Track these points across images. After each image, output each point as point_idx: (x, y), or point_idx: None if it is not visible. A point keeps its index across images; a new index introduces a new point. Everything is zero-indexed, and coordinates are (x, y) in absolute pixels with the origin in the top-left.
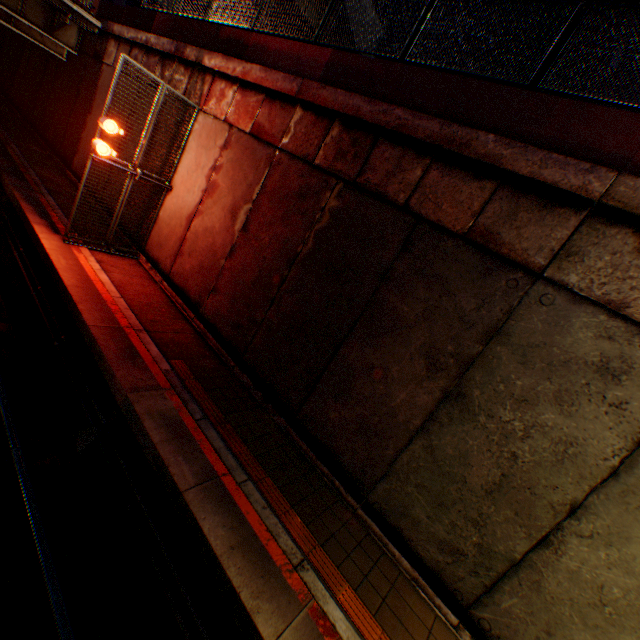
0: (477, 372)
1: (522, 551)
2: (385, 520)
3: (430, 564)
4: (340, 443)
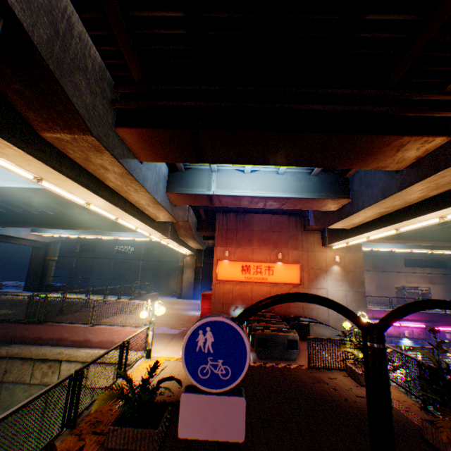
0: None
1: None
2: None
3: None
4: None
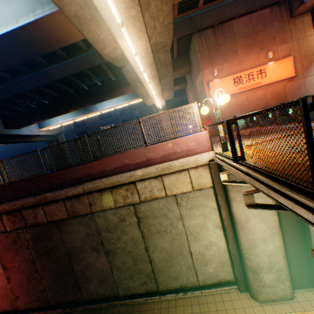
0: (106, 242)
1: (151, 267)
2: (129, 295)
3: (145, 291)
4: (102, 291)
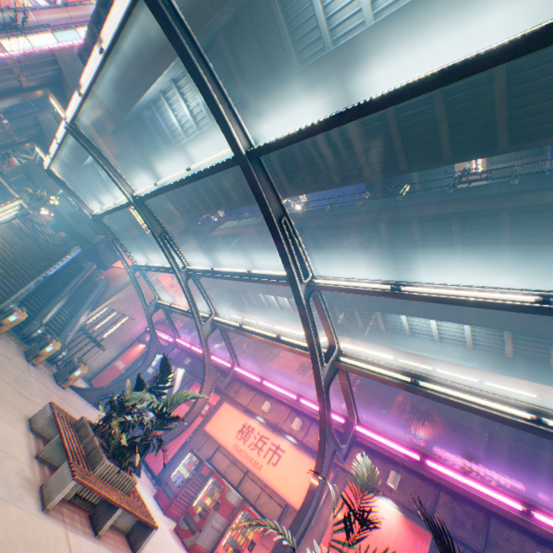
0: None
1: None
2: None
3: None
4: None
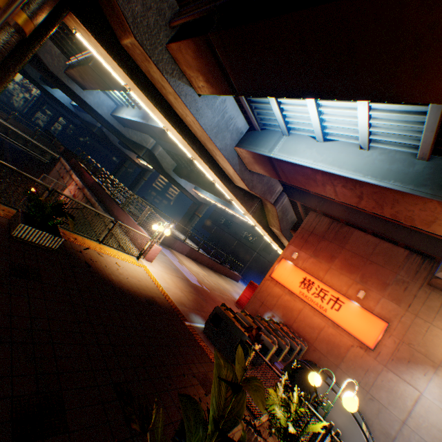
0: None
1: None
2: None
3: None
4: None
